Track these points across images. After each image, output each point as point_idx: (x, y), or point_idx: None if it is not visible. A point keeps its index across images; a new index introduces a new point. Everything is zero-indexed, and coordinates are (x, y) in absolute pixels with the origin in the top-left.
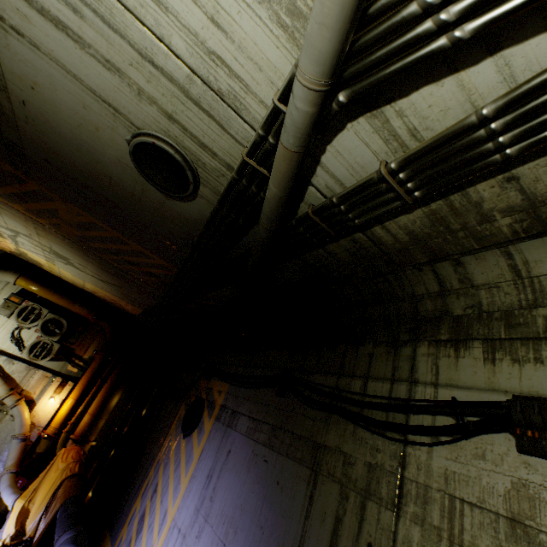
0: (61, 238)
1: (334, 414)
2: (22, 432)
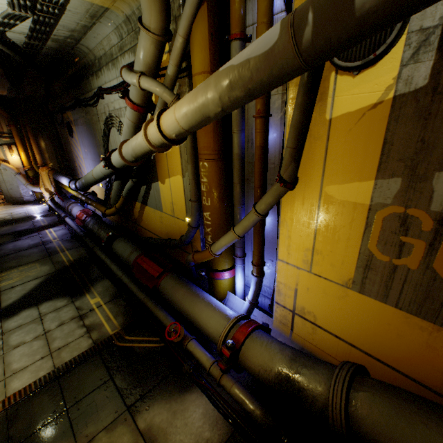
0: None
1: (89, 107)
2: (16, 172)
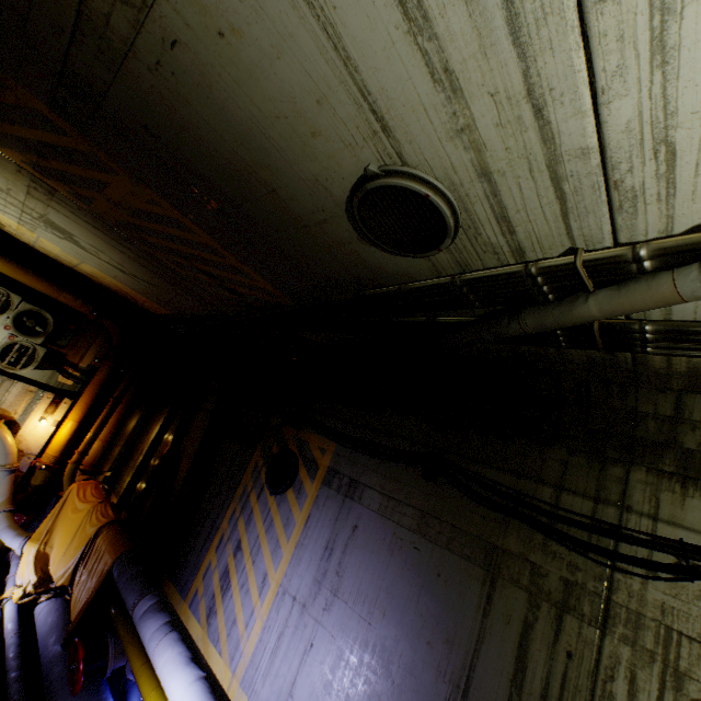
0: (79, 213)
1: (515, 519)
2: (9, 462)
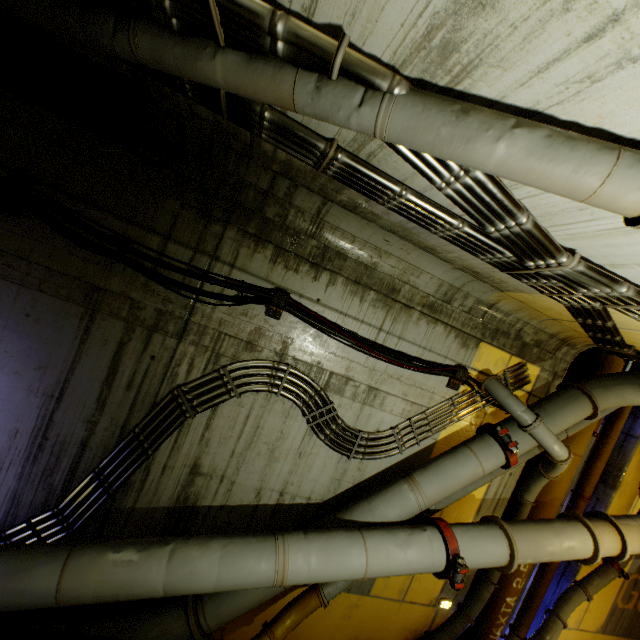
0: None
1: (121, 263)
2: None
